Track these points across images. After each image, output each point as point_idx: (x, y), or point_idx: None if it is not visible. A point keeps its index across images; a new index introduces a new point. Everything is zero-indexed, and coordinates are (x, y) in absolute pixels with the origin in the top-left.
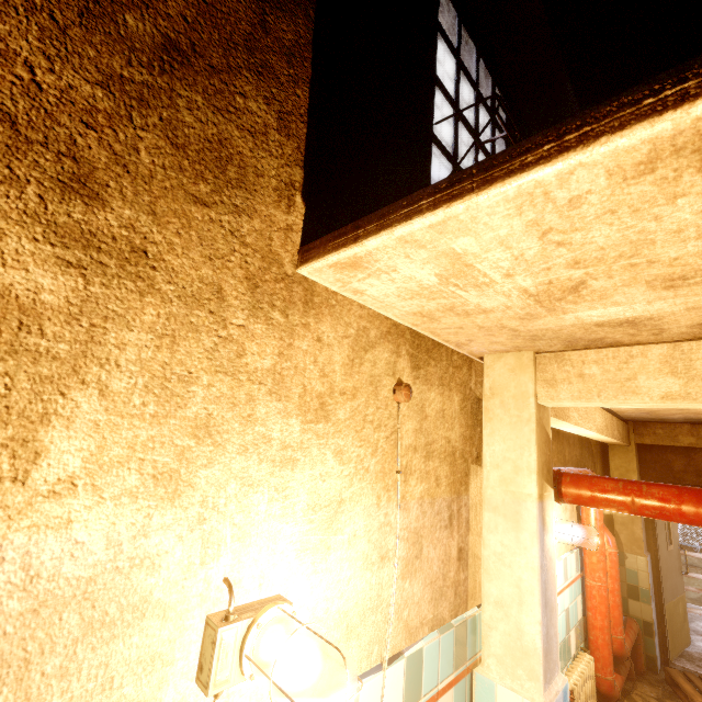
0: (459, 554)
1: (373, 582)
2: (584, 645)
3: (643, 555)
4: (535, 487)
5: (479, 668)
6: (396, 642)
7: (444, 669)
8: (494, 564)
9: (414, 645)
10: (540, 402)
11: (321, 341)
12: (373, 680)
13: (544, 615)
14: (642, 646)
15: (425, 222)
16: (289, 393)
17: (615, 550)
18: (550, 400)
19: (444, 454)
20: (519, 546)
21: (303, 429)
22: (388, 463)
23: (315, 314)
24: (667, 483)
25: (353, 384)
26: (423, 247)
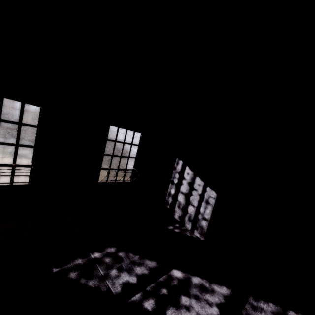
0: None
1: None
2: None
3: None
4: None
5: None
6: None
7: None
8: None
9: None
10: None
11: None
12: None
13: None
14: None
15: None
16: None
17: None
18: None
19: None
20: None
21: None
22: None
23: None
24: None
25: None
26: None
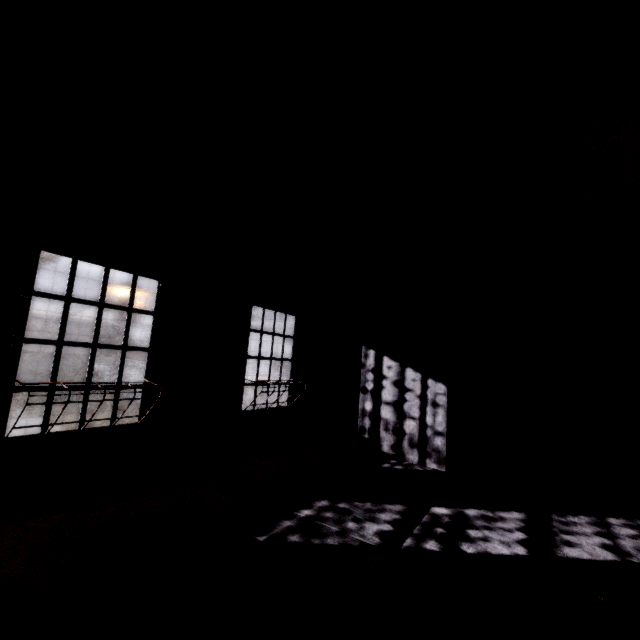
0: None
1: None
2: None
3: None
4: None
5: None
6: None
7: None
8: None
9: None
10: None
11: None
12: None
13: None
14: None
15: None
16: None
17: None
18: None
19: None
20: None
21: None
22: None
23: None
24: None
25: None
26: None
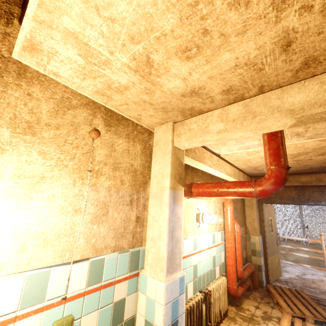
0: (137, 219)
1: (67, 221)
2: (225, 274)
3: (257, 235)
4: (169, 183)
5: (142, 271)
6: (85, 253)
7: (121, 271)
8: (151, 222)
9: (98, 256)
10: (174, 145)
11: (31, 96)
12: (62, 268)
13: (170, 242)
14: (256, 276)
15: (33, 1)
16: (1, 115)
17: (239, 230)
18: (178, 143)
19: (128, 170)
20: (161, 211)
21: (12, 135)
22: (84, 166)
23: (27, 81)
24: (268, 203)
25: (57, 122)
26: (52, 27)
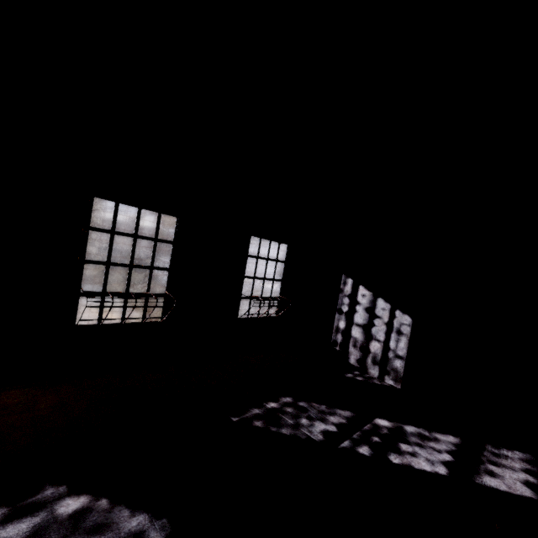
0: None
1: None
2: None
3: None
4: None
5: None
6: None
7: None
8: None
9: None
10: None
11: None
12: None
13: None
14: None
15: None
16: None
17: None
18: None
19: None
20: None
21: None
22: None
23: None
24: None
25: None
26: None
